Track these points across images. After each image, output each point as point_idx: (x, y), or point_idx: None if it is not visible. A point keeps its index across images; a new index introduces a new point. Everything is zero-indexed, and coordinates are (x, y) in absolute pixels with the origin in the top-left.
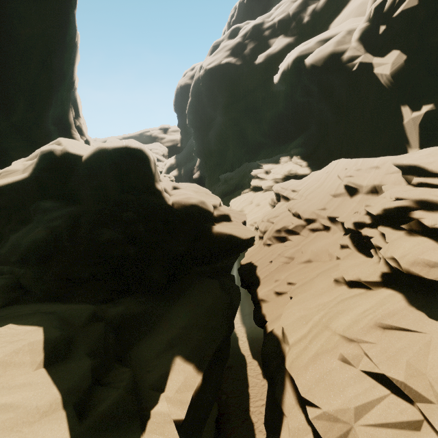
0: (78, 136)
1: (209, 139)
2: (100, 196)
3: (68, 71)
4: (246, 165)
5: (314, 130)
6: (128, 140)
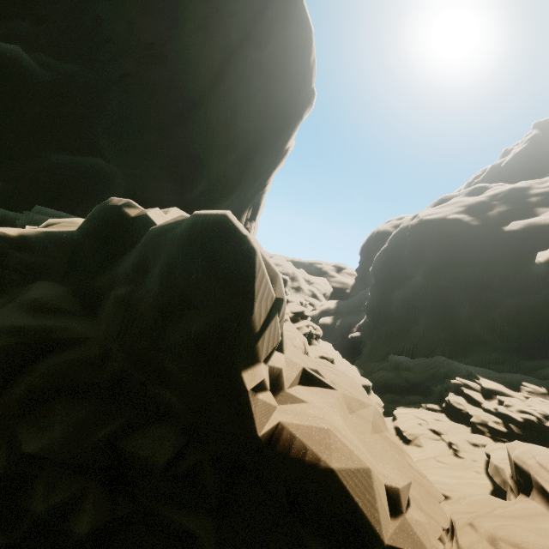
0: None
1: (392, 300)
2: (115, 325)
3: (265, 173)
4: (441, 359)
5: None
6: (218, 212)
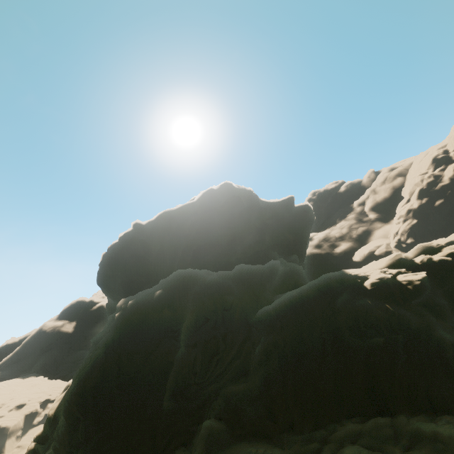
0: None
1: None
2: None
3: None
4: None
5: None
6: None
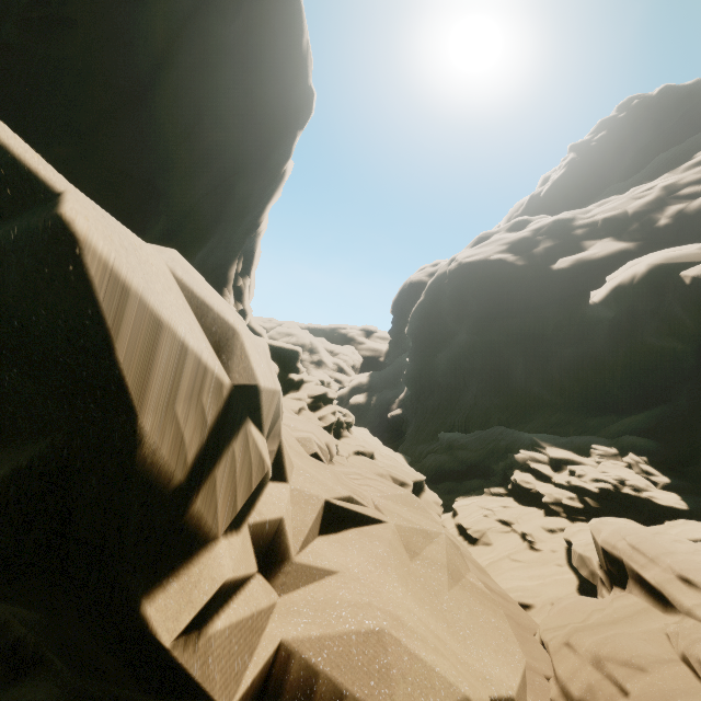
0: (231, 300)
1: (435, 364)
2: None
3: (256, 207)
4: (499, 430)
5: (686, 410)
6: None
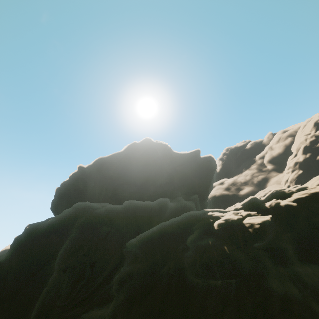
0: None
1: None
2: None
3: None
4: None
5: None
6: None
